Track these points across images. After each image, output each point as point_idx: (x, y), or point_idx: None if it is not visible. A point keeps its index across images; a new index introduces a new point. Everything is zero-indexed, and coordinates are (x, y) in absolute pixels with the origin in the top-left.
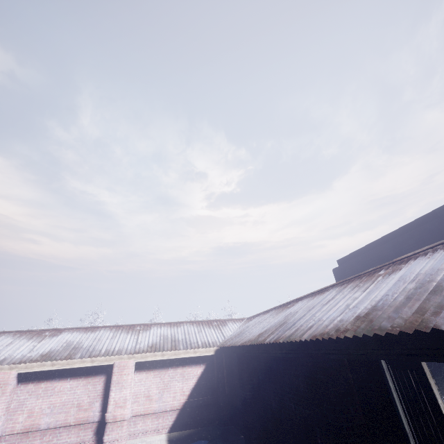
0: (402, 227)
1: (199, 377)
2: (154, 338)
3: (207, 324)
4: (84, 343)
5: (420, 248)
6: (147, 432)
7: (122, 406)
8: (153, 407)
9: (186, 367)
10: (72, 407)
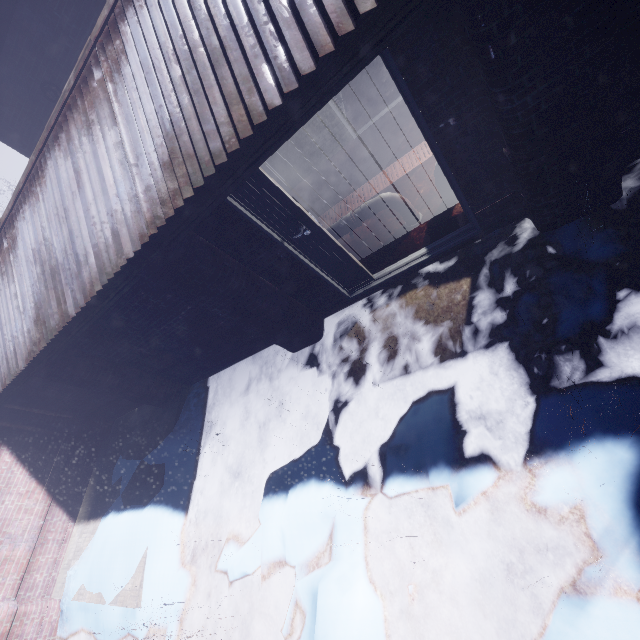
0: None
1: (19, 460)
2: None
3: None
4: None
5: None
6: (57, 561)
7: None
8: (23, 553)
9: None
10: None
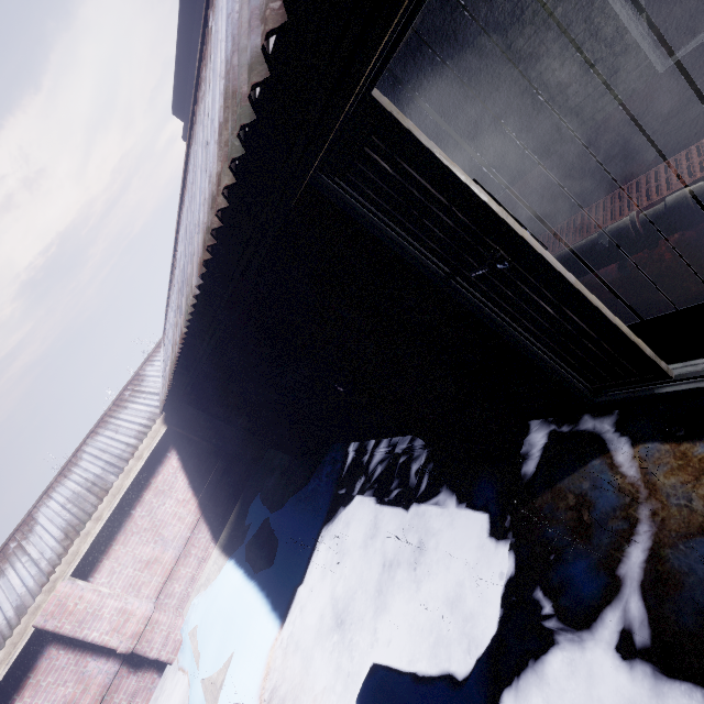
0: None
1: (183, 467)
2: (57, 522)
3: (117, 409)
4: None
5: None
6: (194, 577)
7: (128, 619)
8: (169, 559)
9: (153, 481)
10: None
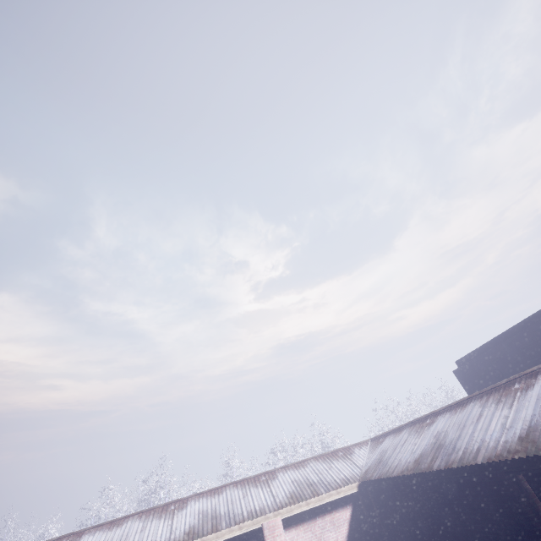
0: (512, 328)
1: (350, 521)
2: (287, 486)
3: (332, 456)
4: (220, 509)
5: (535, 346)
6: None
7: None
8: None
9: (333, 512)
10: None
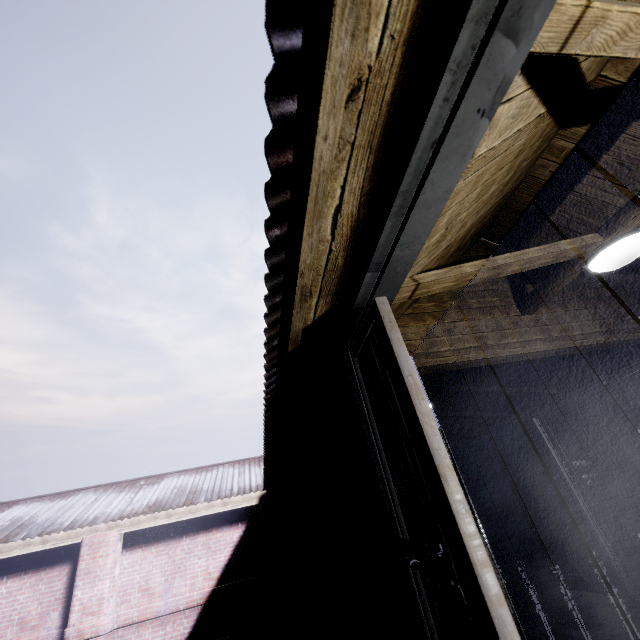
0: None
1: (236, 546)
2: (162, 492)
3: (257, 461)
4: (41, 516)
5: None
6: None
7: (95, 612)
8: (155, 607)
9: (214, 531)
10: (9, 626)
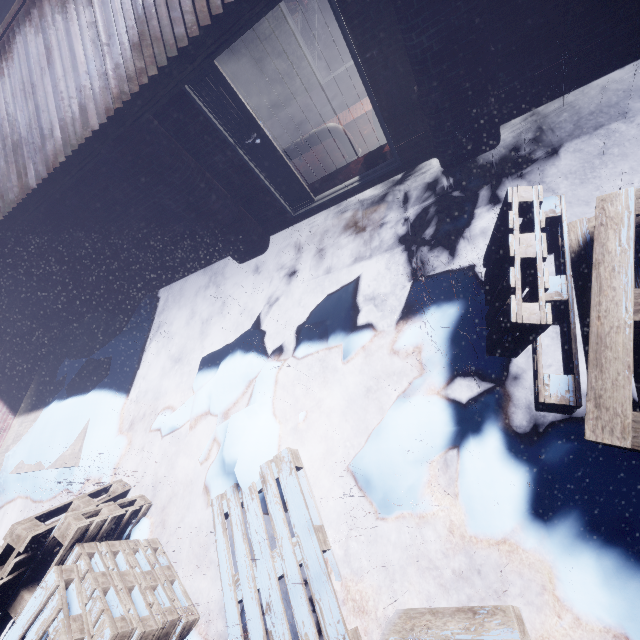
0: None
1: None
2: None
3: None
4: None
5: None
6: None
7: None
8: None
9: None
10: None
